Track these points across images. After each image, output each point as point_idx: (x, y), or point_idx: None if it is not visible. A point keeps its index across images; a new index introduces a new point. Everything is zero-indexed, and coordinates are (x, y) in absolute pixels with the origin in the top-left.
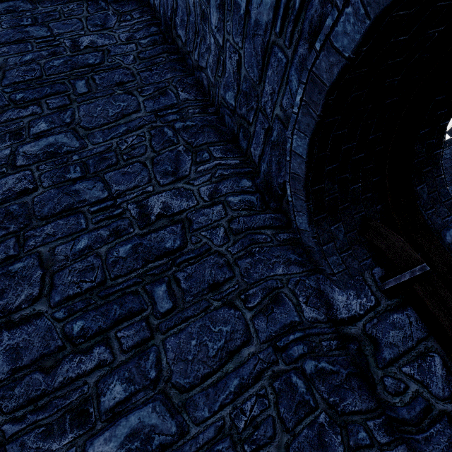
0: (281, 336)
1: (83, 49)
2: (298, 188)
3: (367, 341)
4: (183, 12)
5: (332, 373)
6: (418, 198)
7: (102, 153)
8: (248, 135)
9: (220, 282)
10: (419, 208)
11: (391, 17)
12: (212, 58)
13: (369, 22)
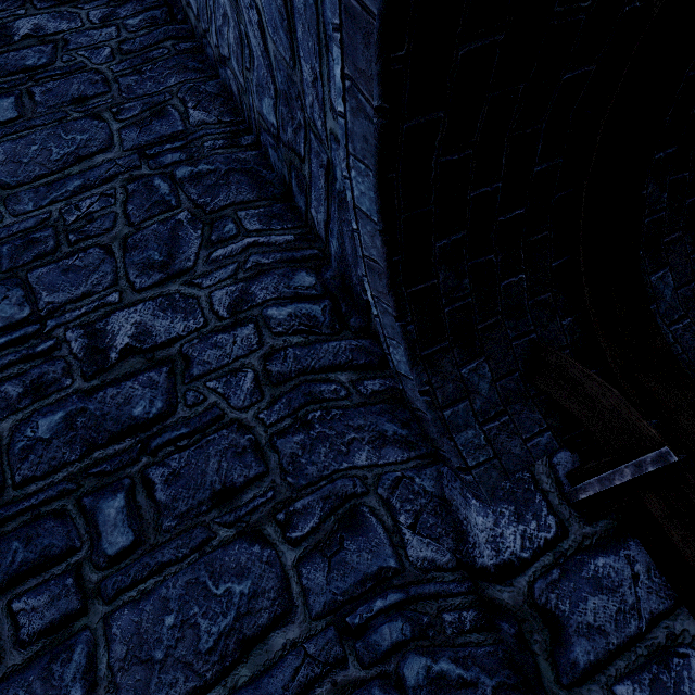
0: (356, 602)
1: (19, 40)
2: (381, 290)
3: (537, 621)
4: None
5: (464, 687)
6: (653, 299)
7: (28, 232)
8: (303, 183)
9: (237, 487)
10: (656, 320)
11: None
12: (232, 33)
13: None
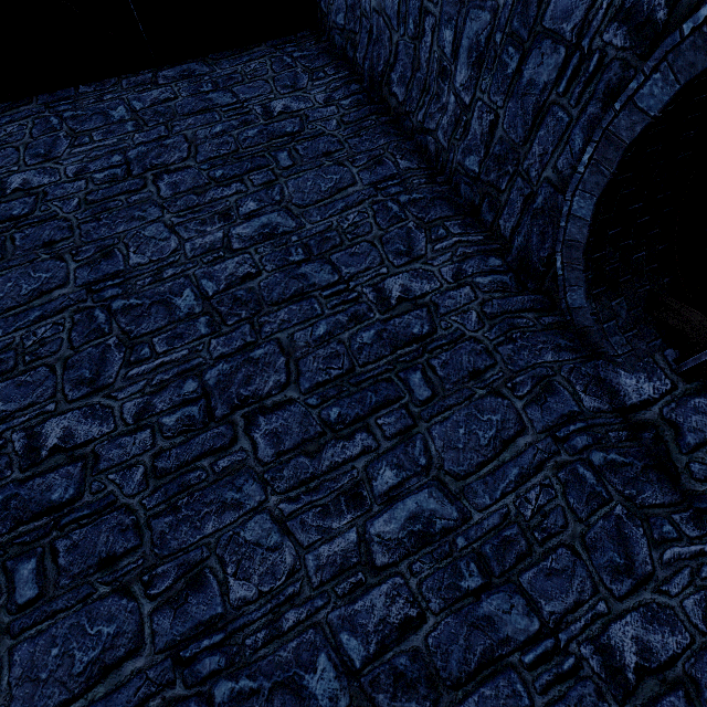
0: (560, 426)
1: (277, 115)
2: (574, 258)
3: (666, 426)
4: (406, 67)
5: (625, 466)
6: None
7: (322, 233)
8: (496, 205)
9: (481, 370)
10: None
11: (699, 81)
12: (447, 118)
13: (679, 87)
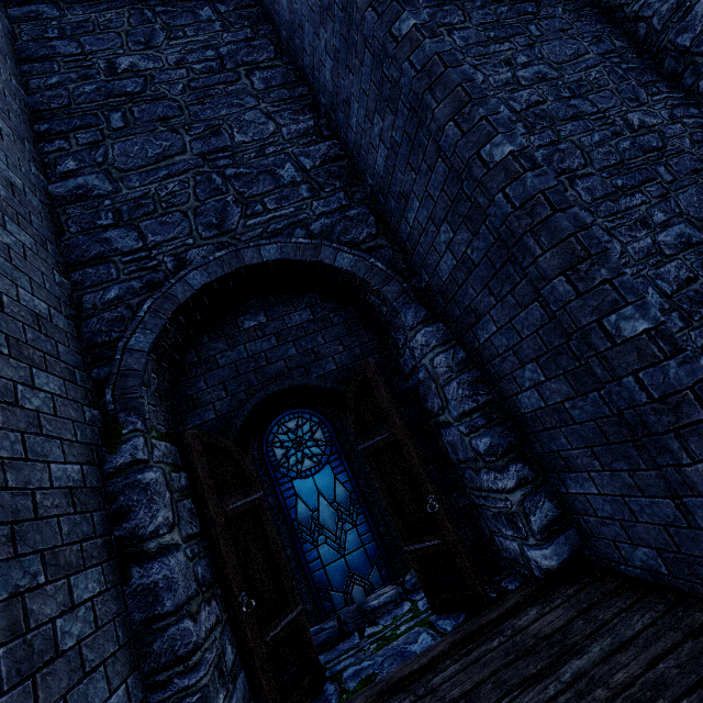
0: None
1: None
2: None
3: None
4: None
5: None
6: None
7: (577, 82)
8: (700, 70)
9: (699, 170)
10: None
11: None
12: (667, 6)
13: None
